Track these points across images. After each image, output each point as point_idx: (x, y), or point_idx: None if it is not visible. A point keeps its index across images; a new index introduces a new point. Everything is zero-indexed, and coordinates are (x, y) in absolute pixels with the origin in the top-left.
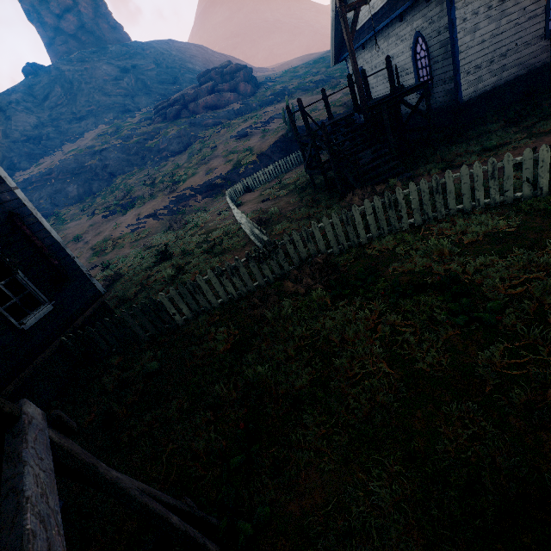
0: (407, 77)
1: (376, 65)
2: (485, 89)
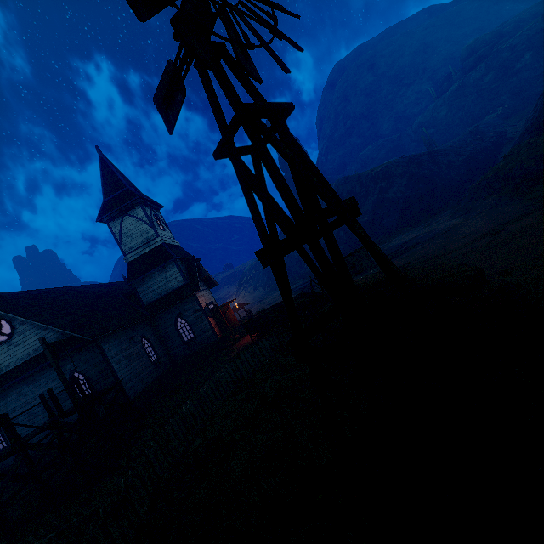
0: (67, 403)
1: (16, 407)
2: (139, 390)
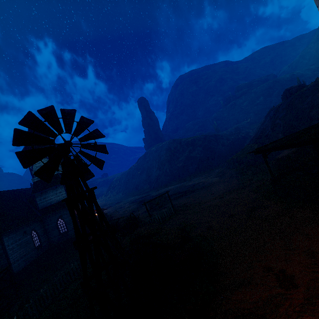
0: None
1: None
2: (22, 267)
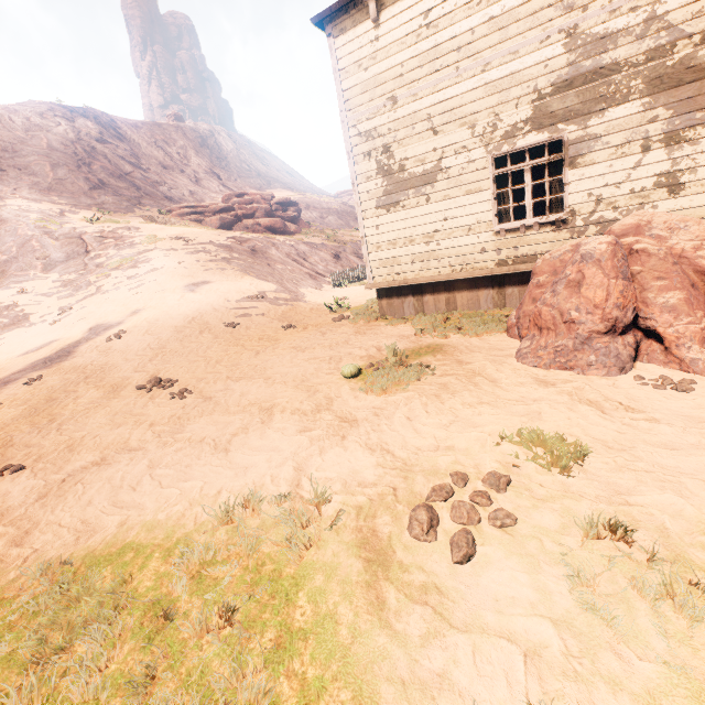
0: None
1: None
2: None
